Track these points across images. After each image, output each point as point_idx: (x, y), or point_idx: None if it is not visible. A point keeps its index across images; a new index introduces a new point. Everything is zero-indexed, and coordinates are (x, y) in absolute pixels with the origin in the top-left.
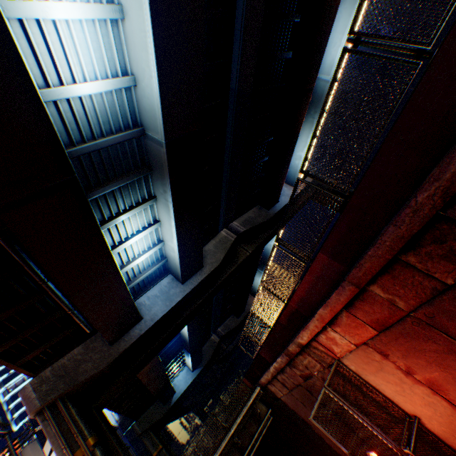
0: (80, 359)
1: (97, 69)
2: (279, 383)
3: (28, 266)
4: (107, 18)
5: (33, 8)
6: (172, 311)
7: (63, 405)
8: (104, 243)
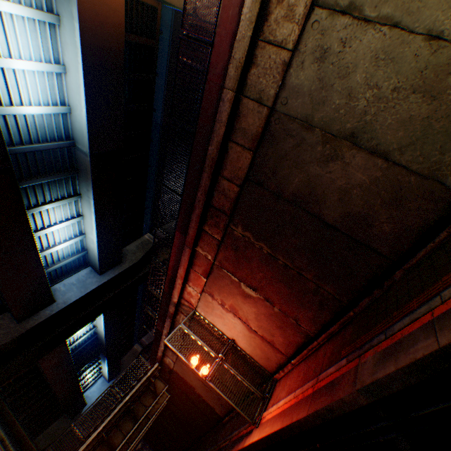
0: None
1: (41, 99)
2: (171, 352)
3: None
4: (54, 72)
5: (1, 61)
6: (86, 298)
7: None
8: (27, 222)
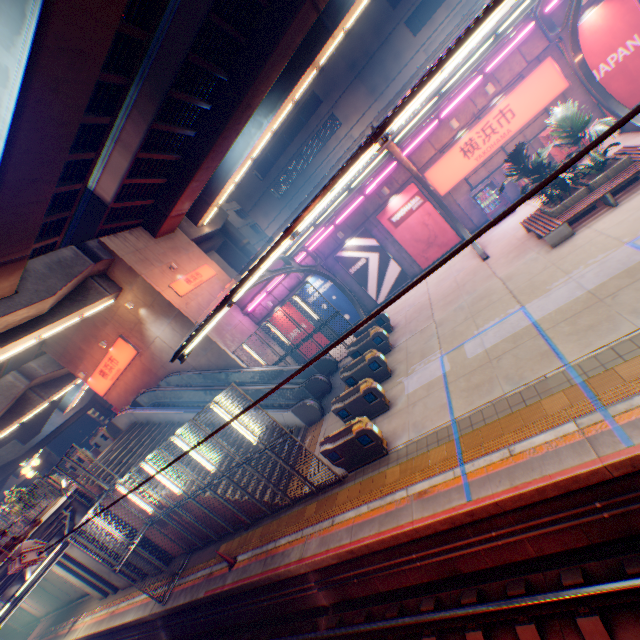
0: None
1: None
2: None
3: None
4: None
5: None
6: None
7: None
8: None
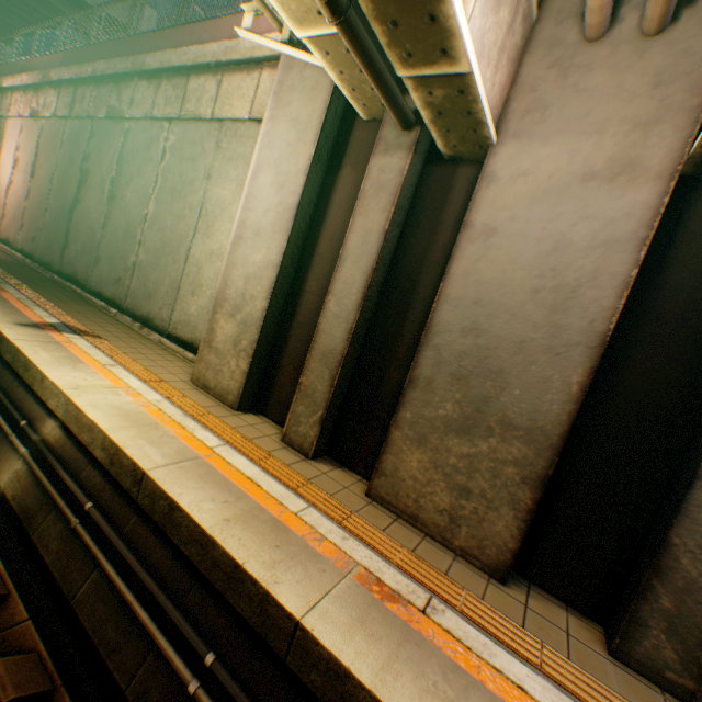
0: None
1: None
2: None
3: None
4: None
5: None
6: None
7: None
8: None
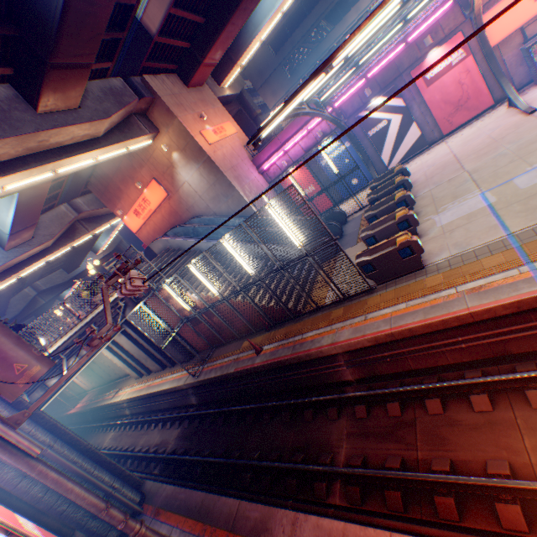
0: None
1: None
2: None
3: None
4: None
5: None
6: None
7: None
8: None
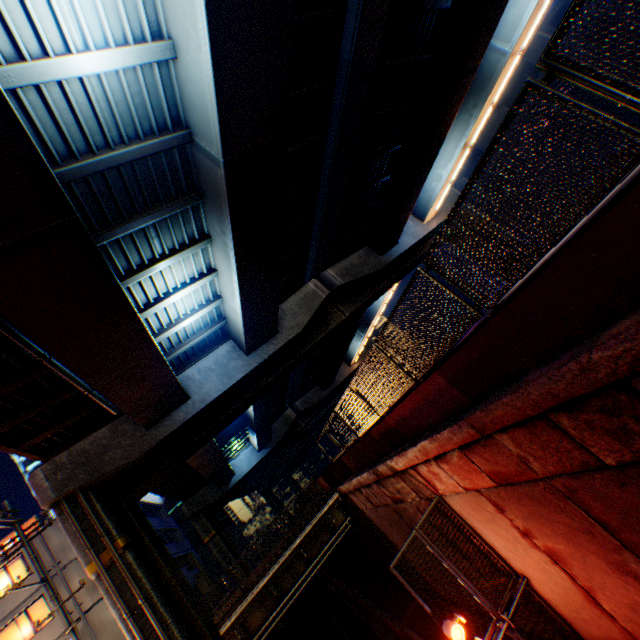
0: (105, 444)
1: (106, 26)
2: (363, 496)
3: (18, 340)
4: None
5: None
6: (230, 391)
7: (84, 498)
8: (130, 308)
